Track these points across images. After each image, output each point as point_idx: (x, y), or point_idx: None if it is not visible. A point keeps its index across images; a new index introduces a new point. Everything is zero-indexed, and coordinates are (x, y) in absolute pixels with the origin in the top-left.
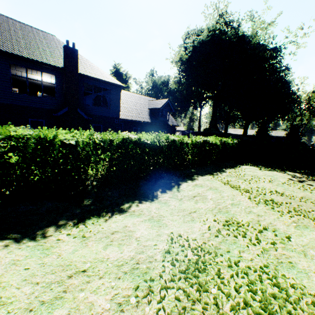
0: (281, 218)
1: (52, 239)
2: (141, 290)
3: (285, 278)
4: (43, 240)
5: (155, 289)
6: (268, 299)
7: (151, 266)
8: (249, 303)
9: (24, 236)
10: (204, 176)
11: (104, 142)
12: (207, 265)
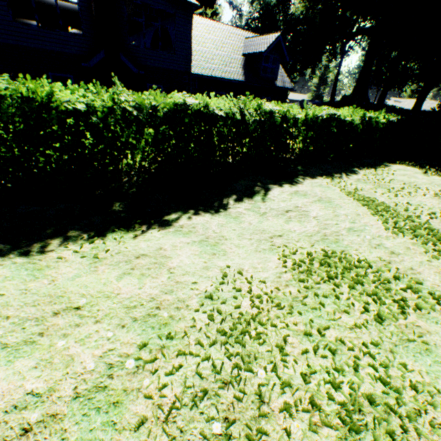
0: (435, 263)
1: (52, 257)
2: (148, 349)
3: (404, 371)
4: (38, 257)
5: (171, 352)
6: (357, 404)
7: (177, 315)
8: (319, 406)
9: (14, 249)
10: (314, 179)
11: (139, 109)
12: (269, 327)
